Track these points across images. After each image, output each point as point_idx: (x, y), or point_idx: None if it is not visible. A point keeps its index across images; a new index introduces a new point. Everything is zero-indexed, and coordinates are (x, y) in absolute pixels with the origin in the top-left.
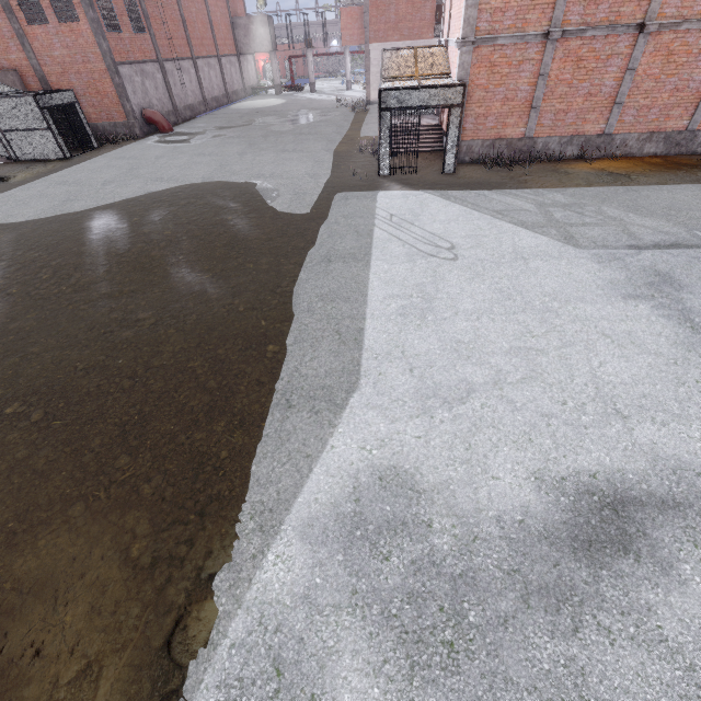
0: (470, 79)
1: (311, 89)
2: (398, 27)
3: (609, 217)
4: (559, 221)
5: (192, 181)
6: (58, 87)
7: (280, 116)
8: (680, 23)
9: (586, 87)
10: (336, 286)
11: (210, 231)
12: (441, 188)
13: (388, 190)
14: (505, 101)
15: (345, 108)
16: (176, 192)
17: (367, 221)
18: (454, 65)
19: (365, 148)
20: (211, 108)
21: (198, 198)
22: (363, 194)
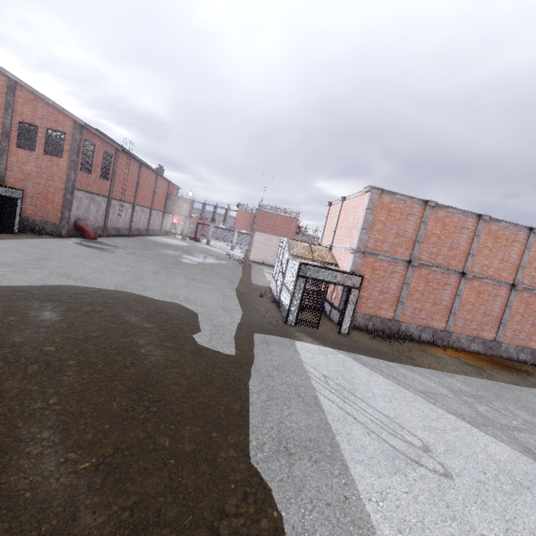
0: (359, 272)
1: (207, 243)
2: (274, 229)
3: (527, 421)
4: (491, 419)
5: (103, 285)
6: (12, 185)
7: (187, 253)
8: (483, 278)
9: (432, 297)
10: (328, 532)
11: (113, 358)
12: (349, 350)
13: (301, 340)
14: (381, 292)
15: (234, 261)
16: (82, 293)
17: (304, 381)
18: (343, 260)
19: (263, 294)
20: (133, 234)
21: (106, 307)
22: (281, 340)
